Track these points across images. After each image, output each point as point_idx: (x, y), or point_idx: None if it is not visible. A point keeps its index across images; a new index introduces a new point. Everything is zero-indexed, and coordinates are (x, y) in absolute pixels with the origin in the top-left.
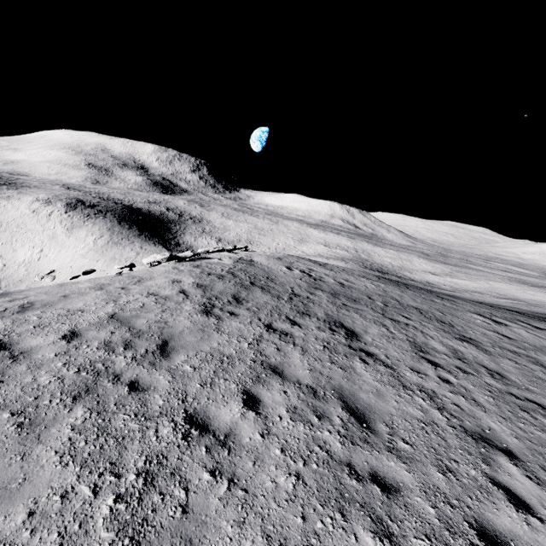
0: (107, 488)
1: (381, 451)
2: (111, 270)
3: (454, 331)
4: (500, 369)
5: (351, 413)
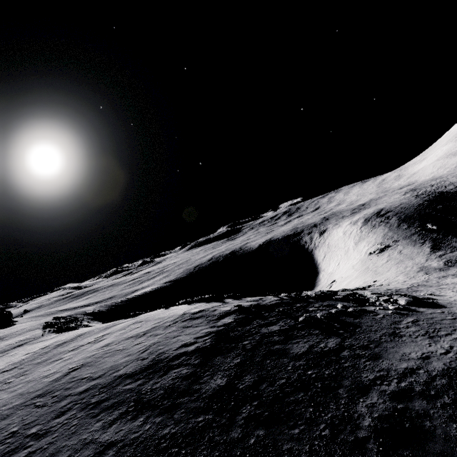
0: None
1: None
2: (351, 282)
3: None
4: None
5: None
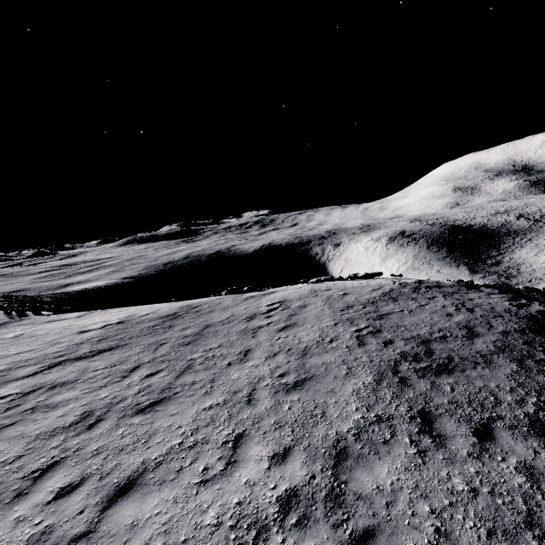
0: None
1: None
2: None
3: (118, 411)
4: (0, 436)
5: None
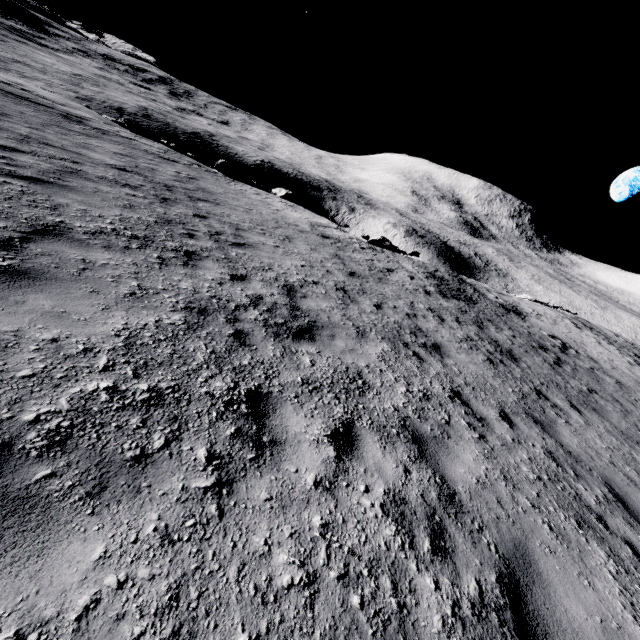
0: (572, 332)
1: (637, 365)
2: None
3: None
4: None
5: (631, 360)
